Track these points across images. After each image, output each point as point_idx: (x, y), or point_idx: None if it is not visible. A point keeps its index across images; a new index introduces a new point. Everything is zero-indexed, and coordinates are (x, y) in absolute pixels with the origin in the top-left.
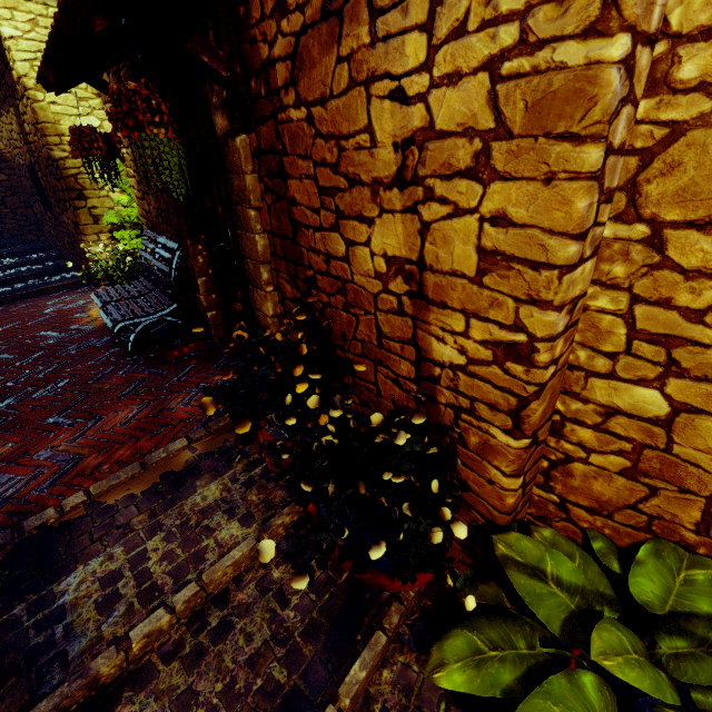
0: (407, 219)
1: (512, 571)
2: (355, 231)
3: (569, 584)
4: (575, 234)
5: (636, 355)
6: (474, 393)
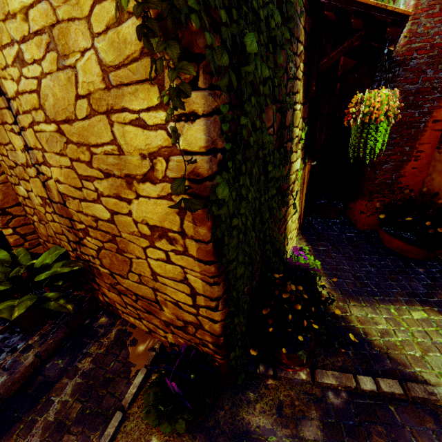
0: None
1: None
2: None
3: None
4: None
5: (13, 174)
6: None
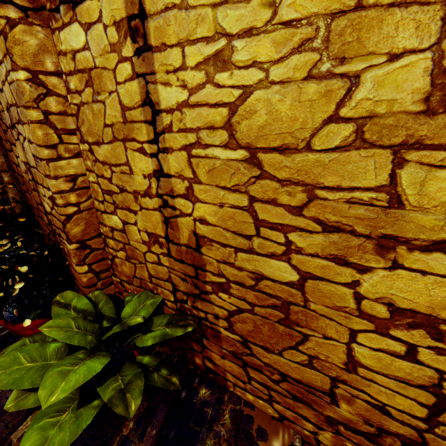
0: (20, 143)
1: (53, 306)
2: (15, 151)
3: (79, 309)
4: (44, 145)
5: (107, 201)
6: (57, 225)
